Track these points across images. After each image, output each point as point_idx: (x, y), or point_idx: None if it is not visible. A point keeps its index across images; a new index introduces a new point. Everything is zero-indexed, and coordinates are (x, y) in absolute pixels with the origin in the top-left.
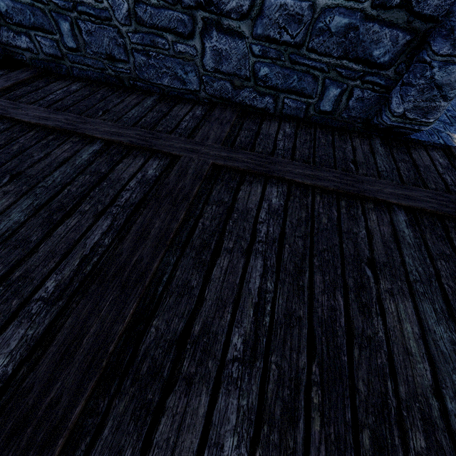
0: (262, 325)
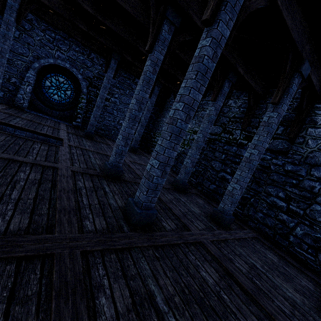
0: (227, 307)
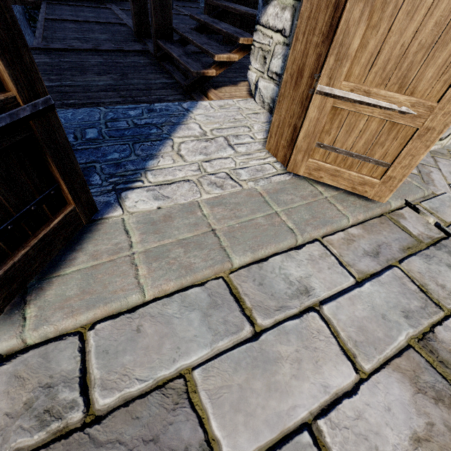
0: None
